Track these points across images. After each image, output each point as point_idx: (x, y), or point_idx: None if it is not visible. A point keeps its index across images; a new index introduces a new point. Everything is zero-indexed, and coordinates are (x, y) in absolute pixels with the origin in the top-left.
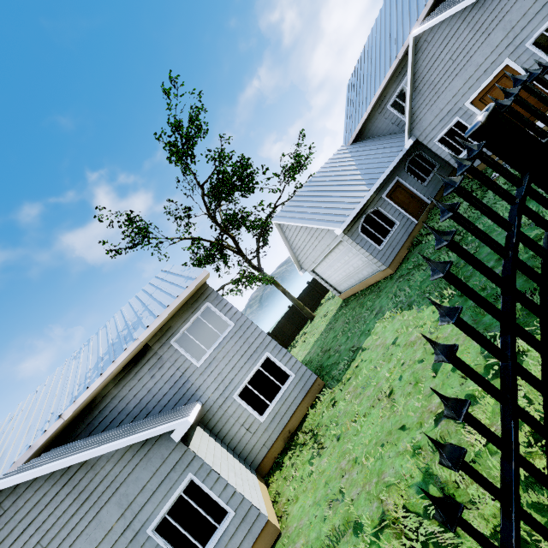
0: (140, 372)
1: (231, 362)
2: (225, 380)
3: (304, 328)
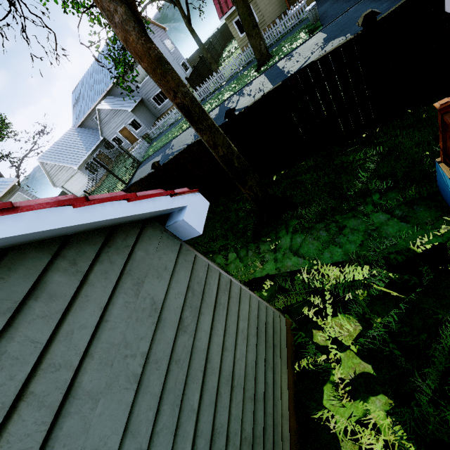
0: None
1: None
2: None
3: None
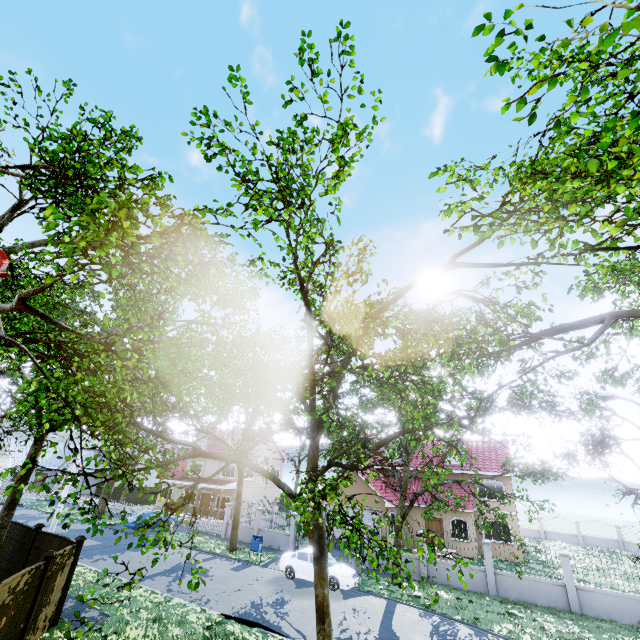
0: None
1: None
2: None
3: None
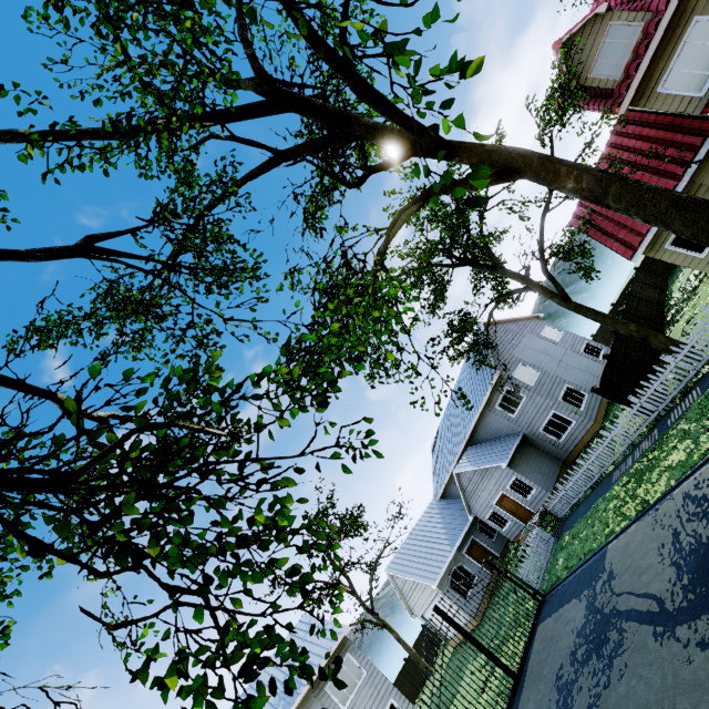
0: None
1: (367, 707)
2: None
3: (423, 688)
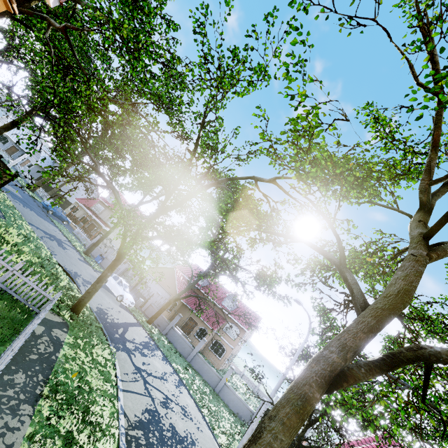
0: None
1: None
2: None
3: None
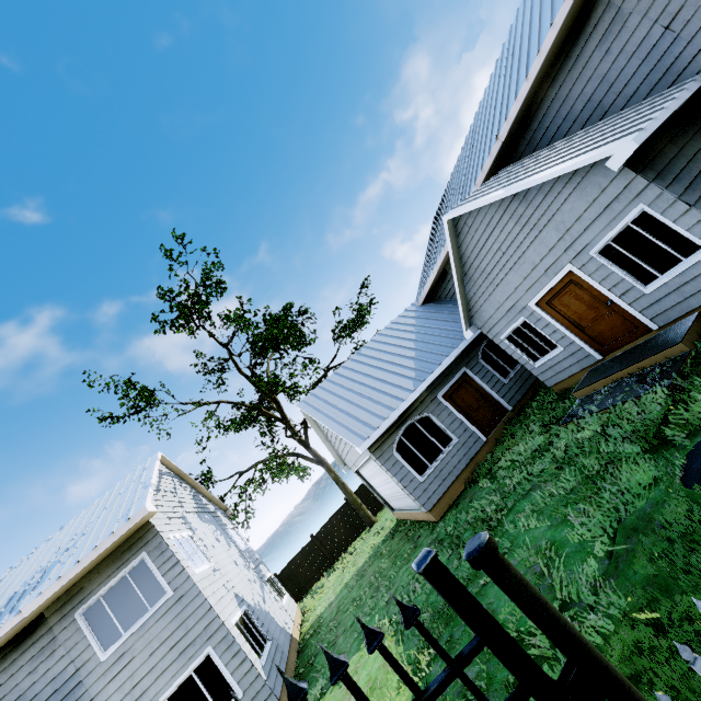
0: (19, 661)
1: (152, 658)
2: (135, 690)
3: (360, 536)
